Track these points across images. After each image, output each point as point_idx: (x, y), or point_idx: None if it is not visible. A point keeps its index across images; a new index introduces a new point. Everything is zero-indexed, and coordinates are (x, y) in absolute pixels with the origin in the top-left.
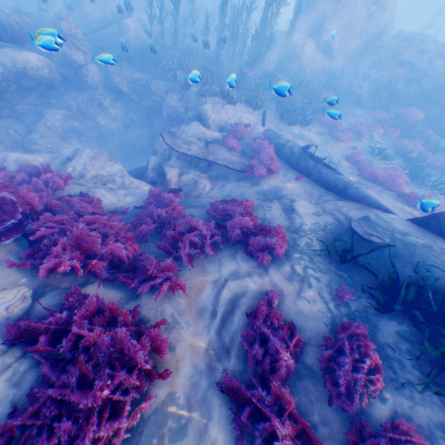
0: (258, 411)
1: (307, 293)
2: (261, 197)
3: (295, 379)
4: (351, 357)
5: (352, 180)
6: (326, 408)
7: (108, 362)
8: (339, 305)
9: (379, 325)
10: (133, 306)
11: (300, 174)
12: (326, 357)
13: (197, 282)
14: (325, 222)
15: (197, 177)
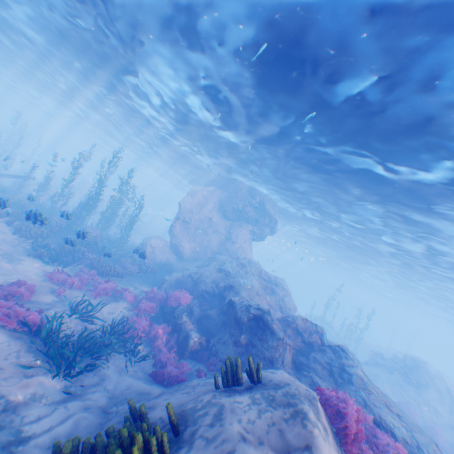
0: None
1: None
2: None
3: None
4: None
5: None
6: None
7: None
8: None
9: None
10: None
11: None
12: None
13: None
14: None
15: None
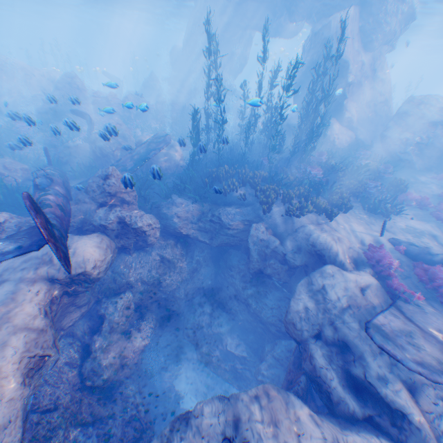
0: None
1: None
2: None
3: None
4: None
5: None
6: None
7: None
8: None
9: None
10: None
11: None
12: None
13: None
14: None
15: (438, 388)
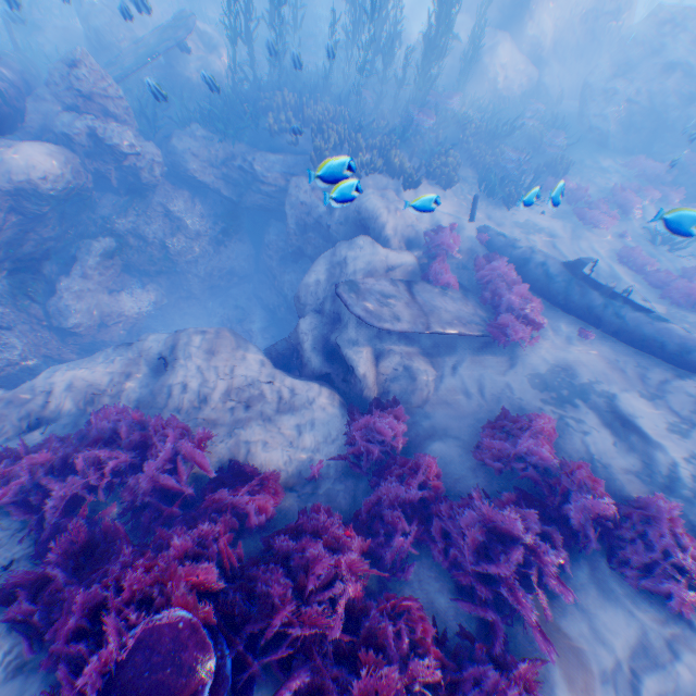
0: None
1: None
2: (547, 395)
3: None
4: None
5: (657, 311)
6: None
7: None
8: None
9: None
10: None
11: (575, 319)
12: None
13: (583, 692)
14: None
15: (407, 359)
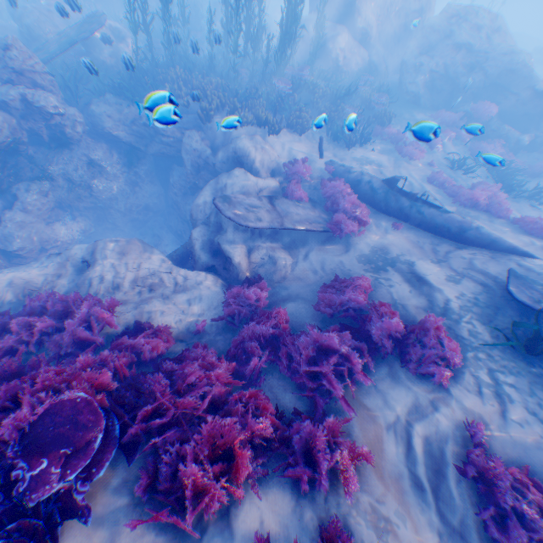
0: None
1: (514, 413)
2: (368, 266)
3: None
4: None
5: (451, 211)
6: None
7: None
8: None
9: None
10: (318, 513)
11: (392, 218)
12: None
13: (374, 437)
14: (471, 292)
15: (271, 251)
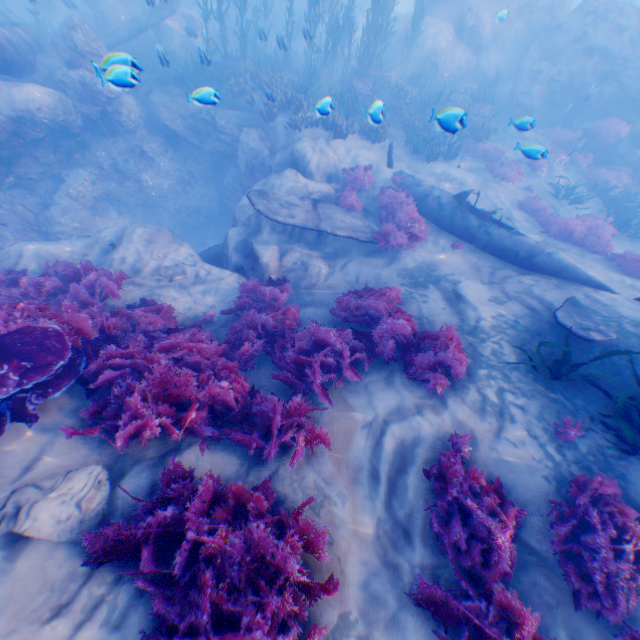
0: (476, 631)
1: (510, 432)
2: (407, 281)
3: (516, 572)
4: (608, 538)
5: (534, 240)
6: (571, 614)
7: (247, 580)
8: (562, 447)
9: (629, 474)
10: (258, 477)
11: (456, 239)
12: (562, 536)
13: (343, 429)
14: (513, 315)
15: (306, 257)
